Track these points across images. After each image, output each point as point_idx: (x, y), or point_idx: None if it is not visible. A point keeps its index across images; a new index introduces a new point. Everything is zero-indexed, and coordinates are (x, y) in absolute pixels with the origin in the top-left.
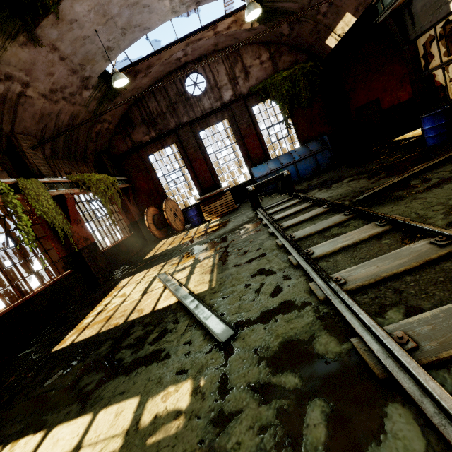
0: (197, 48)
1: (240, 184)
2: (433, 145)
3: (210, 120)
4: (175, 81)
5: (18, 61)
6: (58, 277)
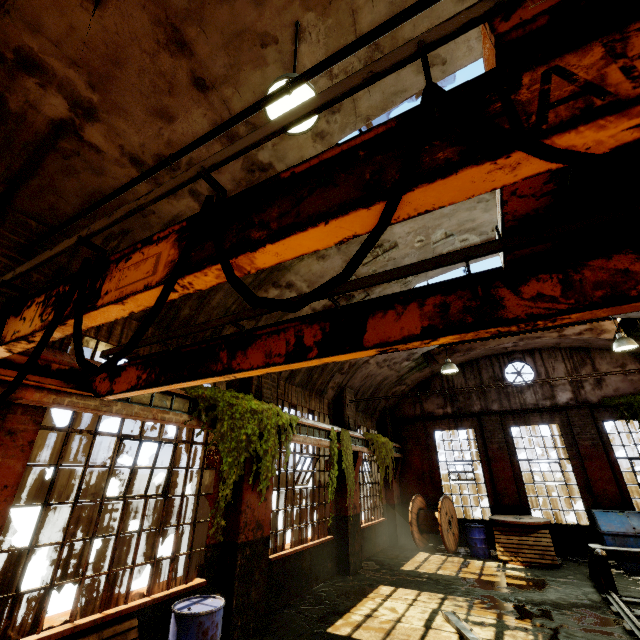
0: (531, 343)
1: (565, 525)
2: None
3: (530, 417)
4: (493, 365)
5: None
6: (324, 538)
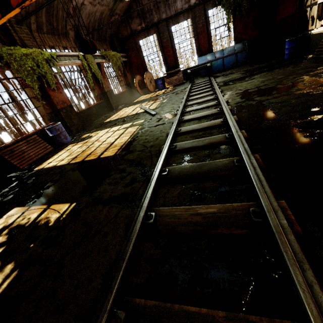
0: None
1: (191, 67)
2: (286, 59)
3: (179, 18)
4: None
5: None
6: (99, 102)
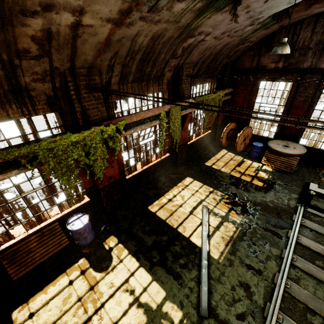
0: None
1: (318, 149)
2: None
3: None
4: None
5: (213, 22)
6: (163, 157)
